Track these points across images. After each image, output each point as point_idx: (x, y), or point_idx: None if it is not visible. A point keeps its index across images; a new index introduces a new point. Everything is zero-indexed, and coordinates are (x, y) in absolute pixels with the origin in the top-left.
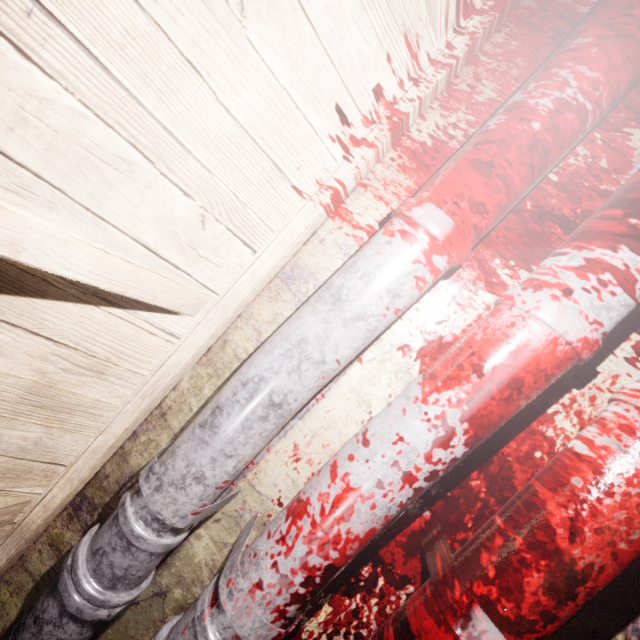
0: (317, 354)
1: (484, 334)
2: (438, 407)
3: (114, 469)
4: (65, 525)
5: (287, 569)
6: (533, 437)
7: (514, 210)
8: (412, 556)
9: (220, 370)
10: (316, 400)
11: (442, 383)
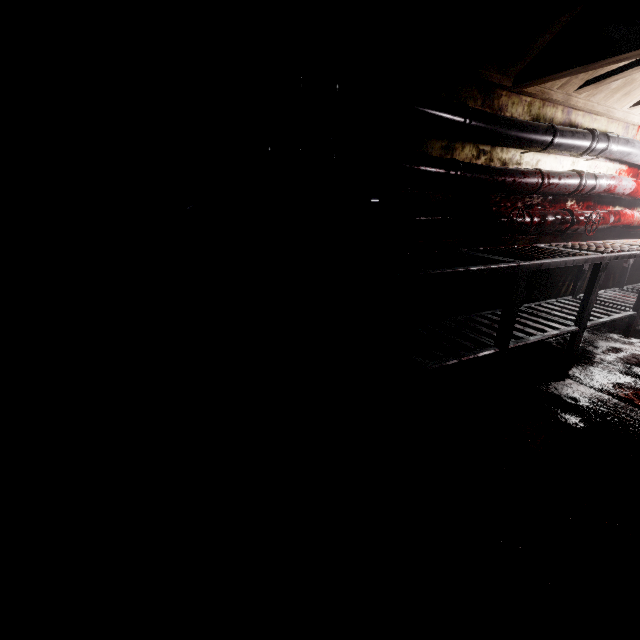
0: (638, 154)
1: (639, 181)
2: (633, 184)
3: (580, 115)
4: (563, 112)
5: (610, 183)
6: (606, 208)
7: (638, 169)
8: (585, 208)
9: (607, 127)
10: (605, 161)
11: (634, 181)
